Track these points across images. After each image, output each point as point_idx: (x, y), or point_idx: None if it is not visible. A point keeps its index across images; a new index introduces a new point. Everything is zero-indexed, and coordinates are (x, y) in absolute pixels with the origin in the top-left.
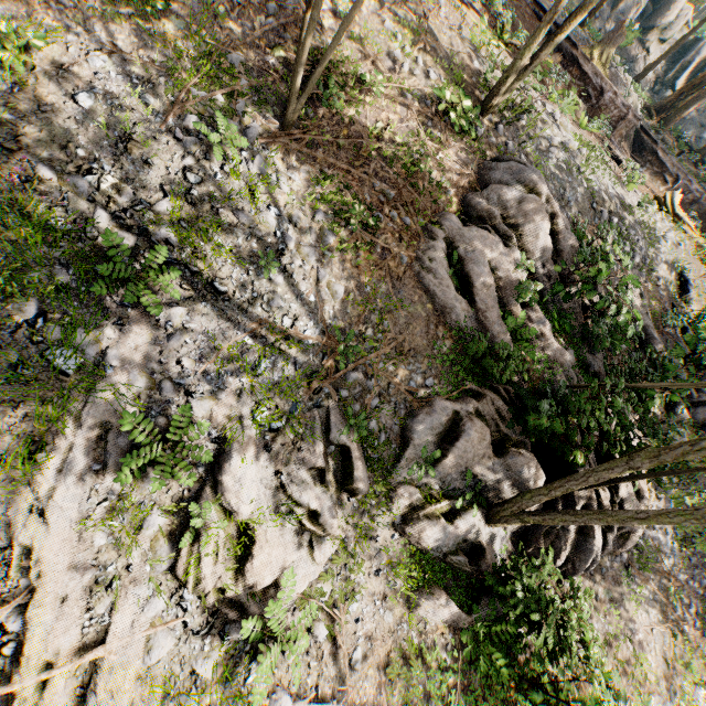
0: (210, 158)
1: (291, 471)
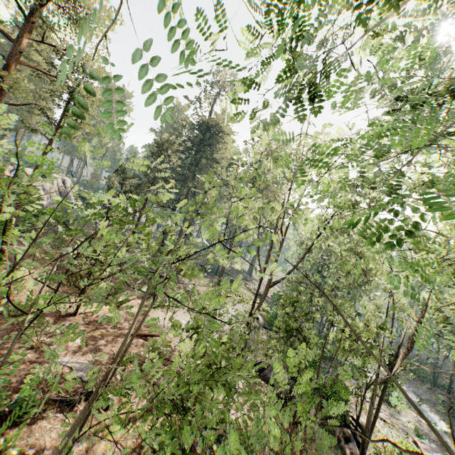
0: None
1: None
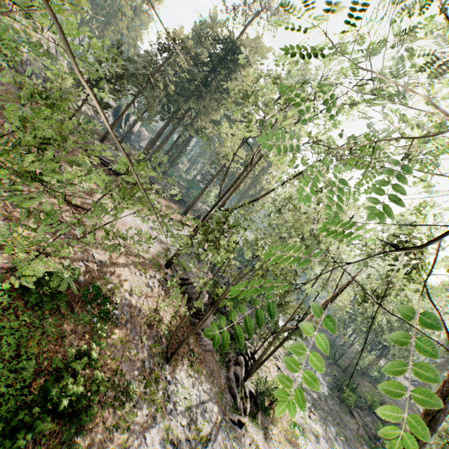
0: (177, 408)
1: (241, 444)
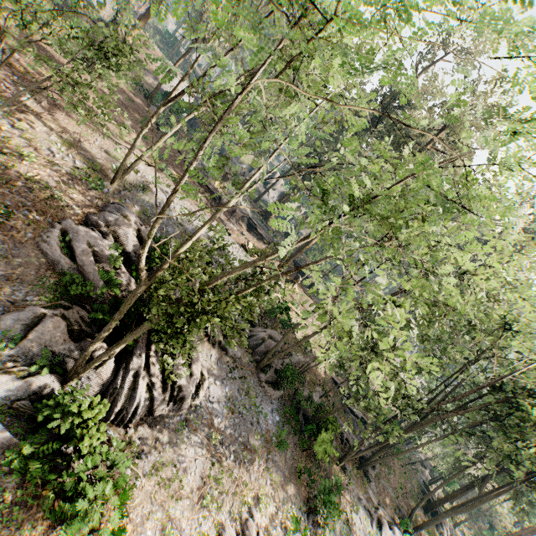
0: None
1: None
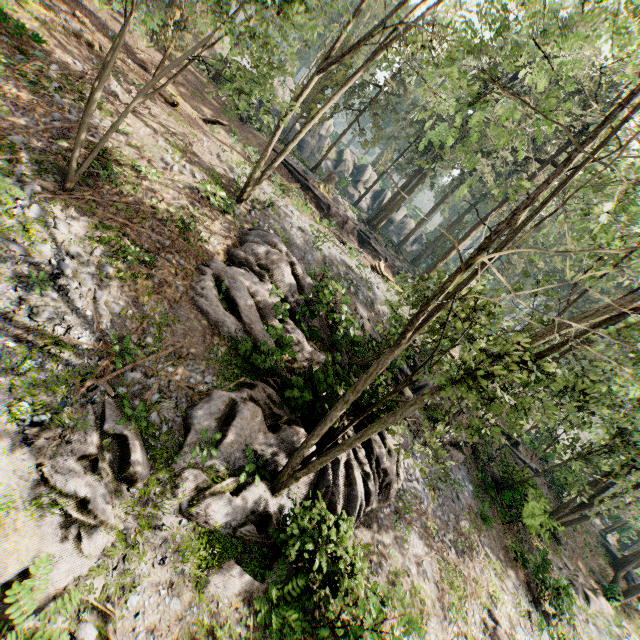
0: None
1: (57, 464)
